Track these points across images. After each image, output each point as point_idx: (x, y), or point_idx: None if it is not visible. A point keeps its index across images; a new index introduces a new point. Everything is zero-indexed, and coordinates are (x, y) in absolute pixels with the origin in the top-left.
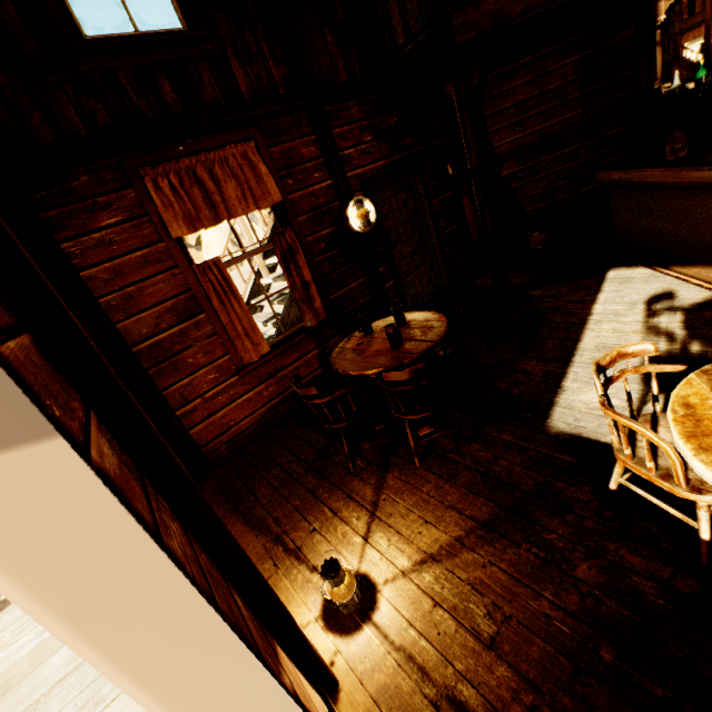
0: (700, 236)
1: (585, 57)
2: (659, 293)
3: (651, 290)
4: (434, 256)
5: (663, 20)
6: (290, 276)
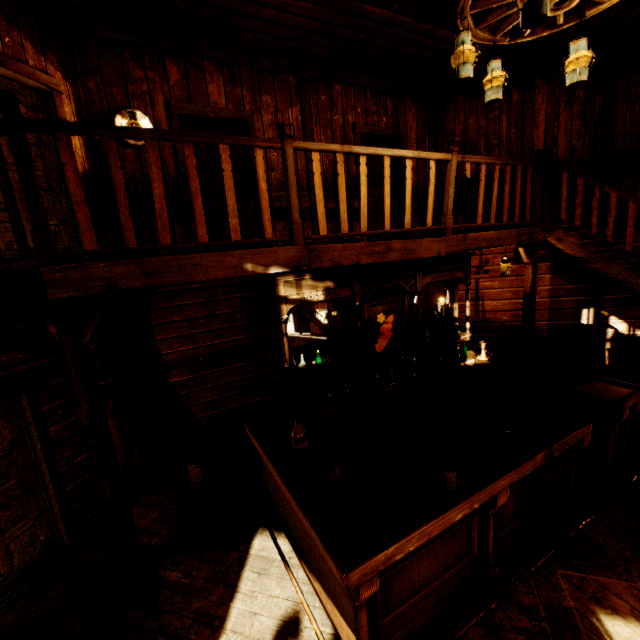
0: (317, 556)
1: (249, 296)
2: (288, 614)
3: (282, 605)
4: (47, 499)
5: (290, 311)
6: None
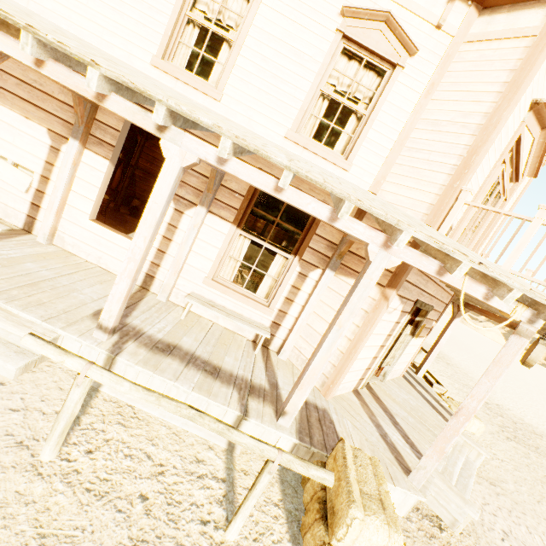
0: None
1: None
2: None
3: None
4: None
5: None
6: None
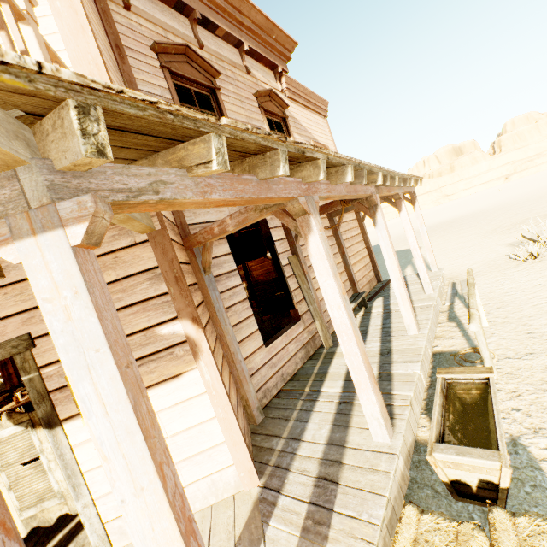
0: None
1: None
2: None
3: None
4: None
5: None
6: (4, 372)
